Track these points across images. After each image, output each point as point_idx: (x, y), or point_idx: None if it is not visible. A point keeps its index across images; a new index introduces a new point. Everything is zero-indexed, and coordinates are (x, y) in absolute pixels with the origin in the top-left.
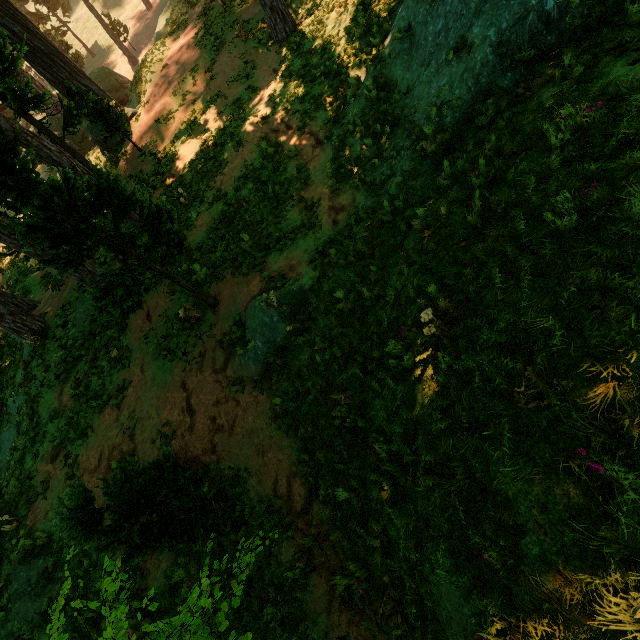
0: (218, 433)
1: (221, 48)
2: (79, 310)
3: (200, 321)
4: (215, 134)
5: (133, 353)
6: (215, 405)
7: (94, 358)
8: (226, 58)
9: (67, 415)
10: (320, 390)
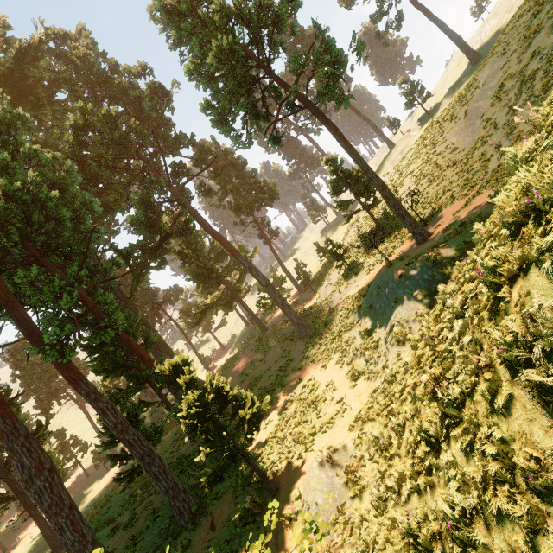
0: None
1: (269, 349)
2: (147, 538)
3: (262, 511)
4: (268, 387)
5: None
6: None
7: None
8: (272, 352)
9: None
10: (387, 528)
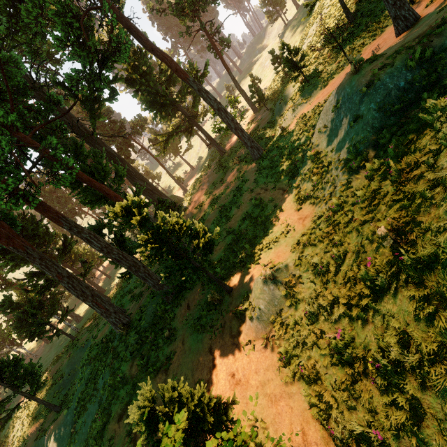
0: (237, 386)
1: (227, 170)
2: (149, 309)
3: (221, 303)
4: (226, 205)
5: (178, 332)
6: (233, 363)
7: (154, 339)
8: (230, 173)
9: (133, 382)
10: (315, 336)
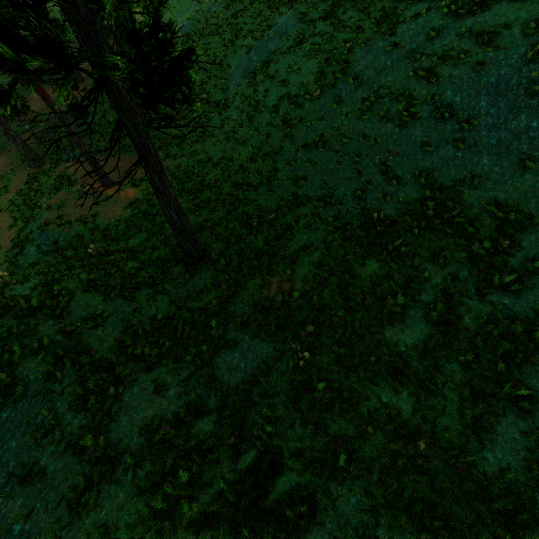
0: None
1: (6, 150)
2: None
3: None
4: None
5: None
6: None
7: None
8: (5, 159)
9: None
10: None
